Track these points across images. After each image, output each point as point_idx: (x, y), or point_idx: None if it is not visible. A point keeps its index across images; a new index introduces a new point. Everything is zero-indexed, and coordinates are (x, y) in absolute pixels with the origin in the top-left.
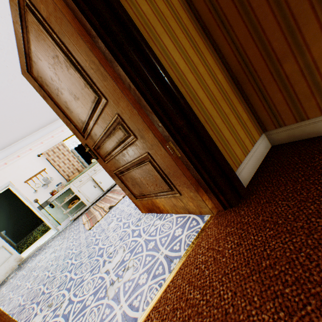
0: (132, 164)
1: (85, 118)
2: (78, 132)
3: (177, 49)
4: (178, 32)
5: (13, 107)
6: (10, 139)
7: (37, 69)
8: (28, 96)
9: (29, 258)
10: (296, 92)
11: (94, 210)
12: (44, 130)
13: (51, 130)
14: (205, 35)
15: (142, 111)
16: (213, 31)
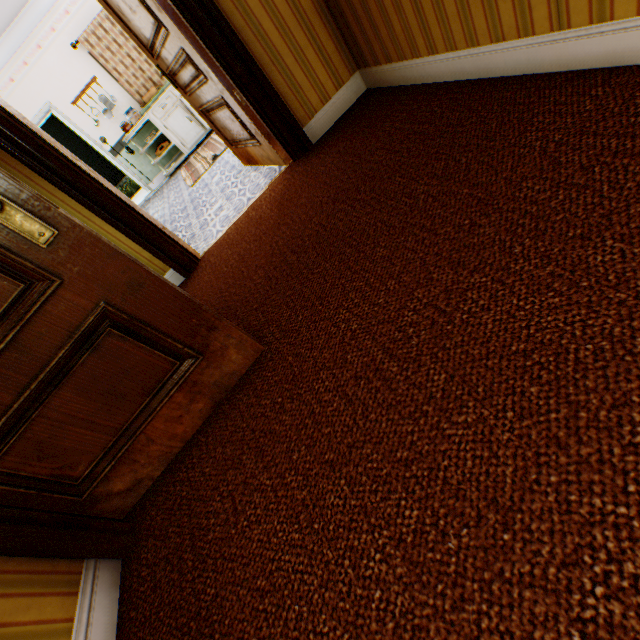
0: (214, 105)
1: (149, 37)
2: (144, 48)
3: None
4: None
5: None
6: (10, 7)
7: None
8: None
9: None
10: (365, 30)
11: (195, 162)
12: None
13: None
14: None
15: (205, 53)
16: None
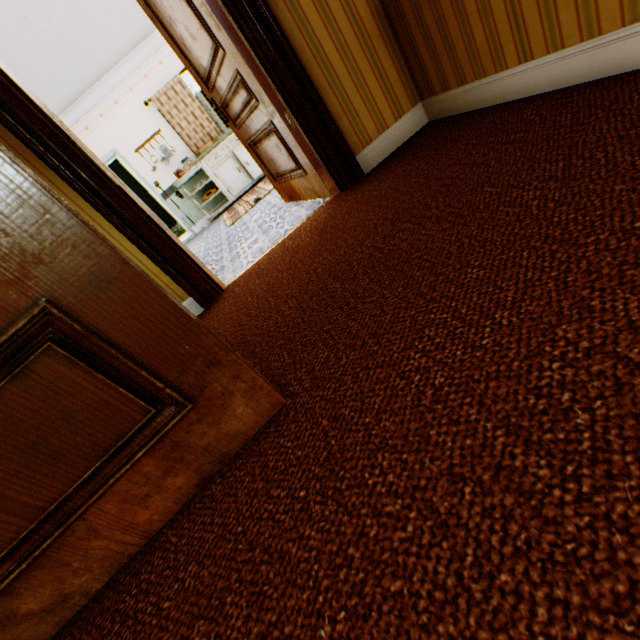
0: (262, 134)
1: (206, 66)
2: (201, 81)
3: None
4: None
5: (94, 4)
6: (98, 68)
7: None
8: None
9: None
10: (437, 51)
11: (238, 207)
12: (144, 48)
13: (156, 47)
14: None
15: (259, 73)
16: None
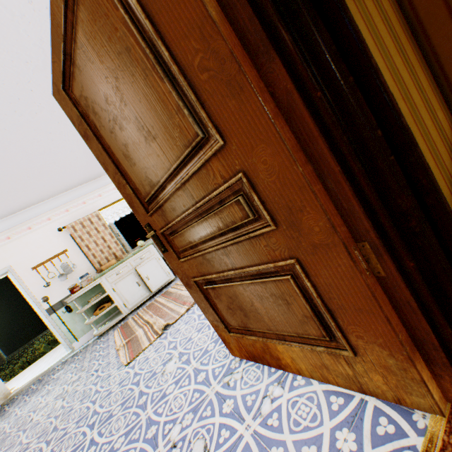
0: (241, 272)
1: (158, 178)
2: (137, 201)
3: (378, 49)
4: (376, 20)
5: (33, 154)
6: (21, 202)
7: (81, 82)
8: (57, 140)
9: (21, 395)
10: None
11: (135, 324)
12: (73, 192)
13: (84, 192)
14: (411, 37)
15: (309, 170)
16: (434, 28)
